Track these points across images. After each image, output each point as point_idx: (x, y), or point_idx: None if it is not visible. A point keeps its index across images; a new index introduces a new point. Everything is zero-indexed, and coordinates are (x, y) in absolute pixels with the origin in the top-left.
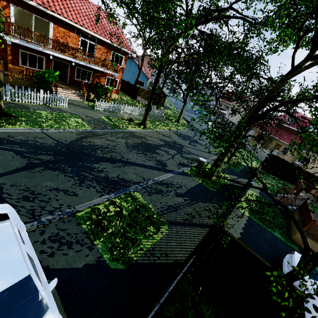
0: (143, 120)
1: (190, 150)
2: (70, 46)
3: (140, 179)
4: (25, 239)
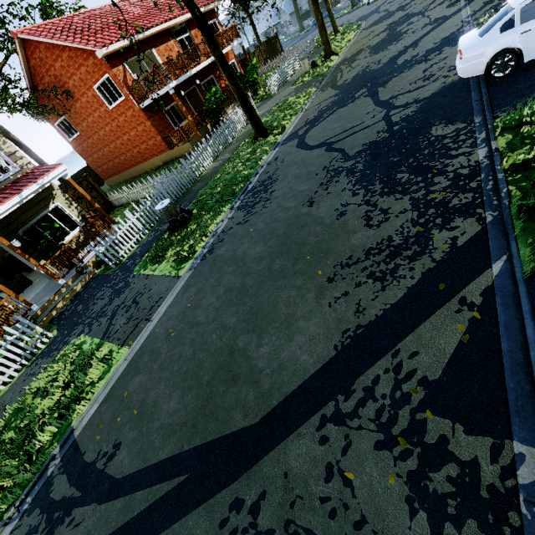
0: (327, 48)
1: (421, 7)
2: (197, 46)
3: (454, 28)
4: (528, 4)
